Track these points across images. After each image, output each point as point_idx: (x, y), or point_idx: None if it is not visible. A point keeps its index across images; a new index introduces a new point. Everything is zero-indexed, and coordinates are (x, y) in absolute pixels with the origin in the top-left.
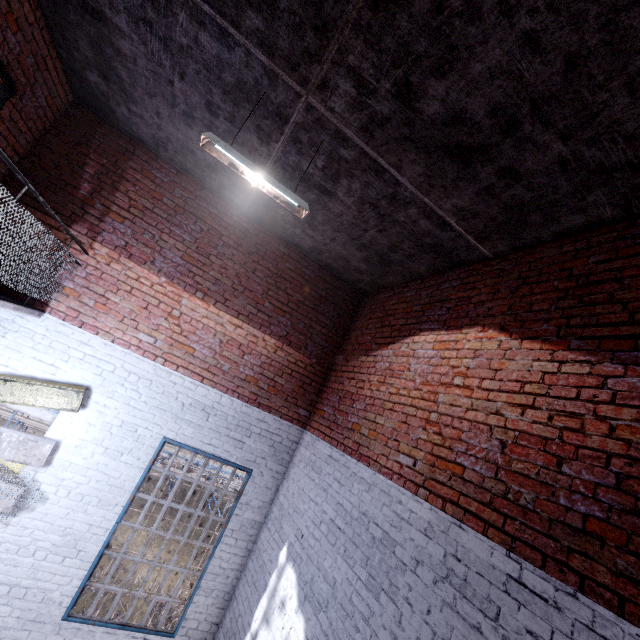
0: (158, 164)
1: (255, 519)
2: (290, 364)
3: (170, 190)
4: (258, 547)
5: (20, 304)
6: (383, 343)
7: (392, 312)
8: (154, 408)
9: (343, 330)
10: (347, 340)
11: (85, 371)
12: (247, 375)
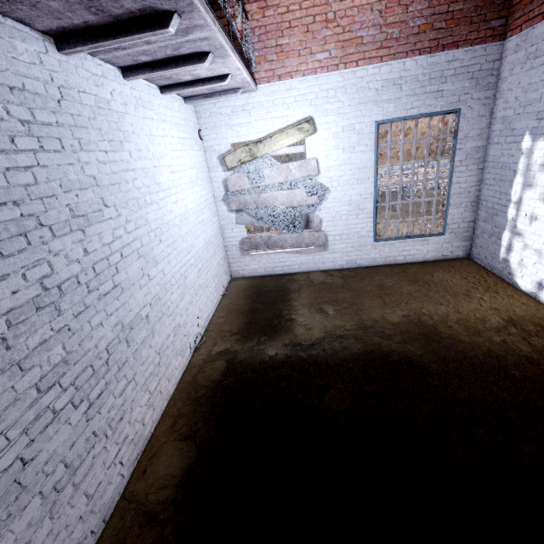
0: None
1: (477, 146)
2: None
3: None
4: (490, 161)
5: (250, 73)
6: None
7: None
8: (357, 106)
9: None
10: None
11: (301, 108)
12: (419, 27)
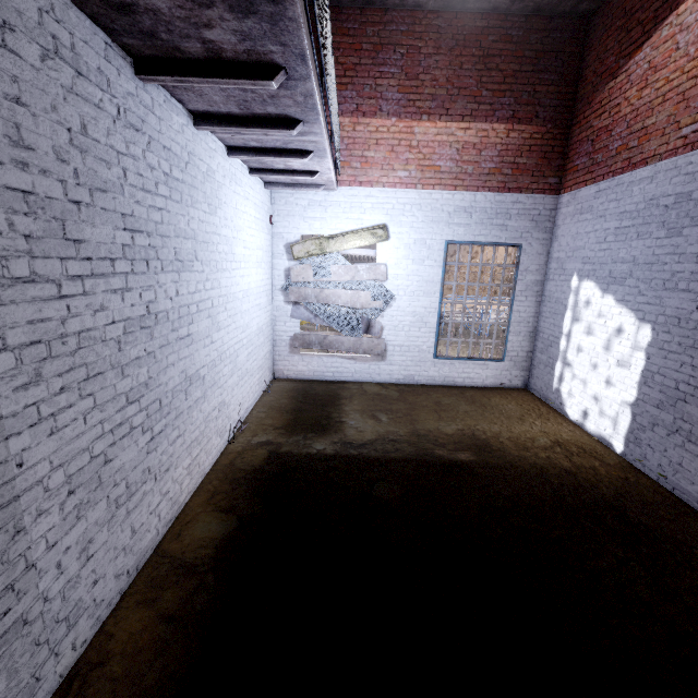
0: (344, 15)
1: (536, 280)
2: (526, 141)
3: (363, 34)
4: (546, 296)
5: (336, 175)
6: (634, 50)
7: (638, 6)
8: (430, 223)
9: (573, 77)
10: (582, 84)
11: (377, 215)
12: (489, 169)
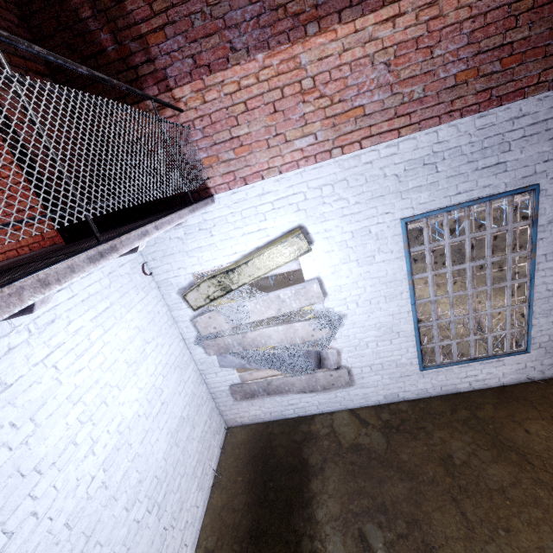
0: None
1: None
2: None
3: None
4: None
5: (189, 205)
6: None
7: None
8: (369, 202)
9: None
10: None
11: (285, 216)
12: (455, 76)
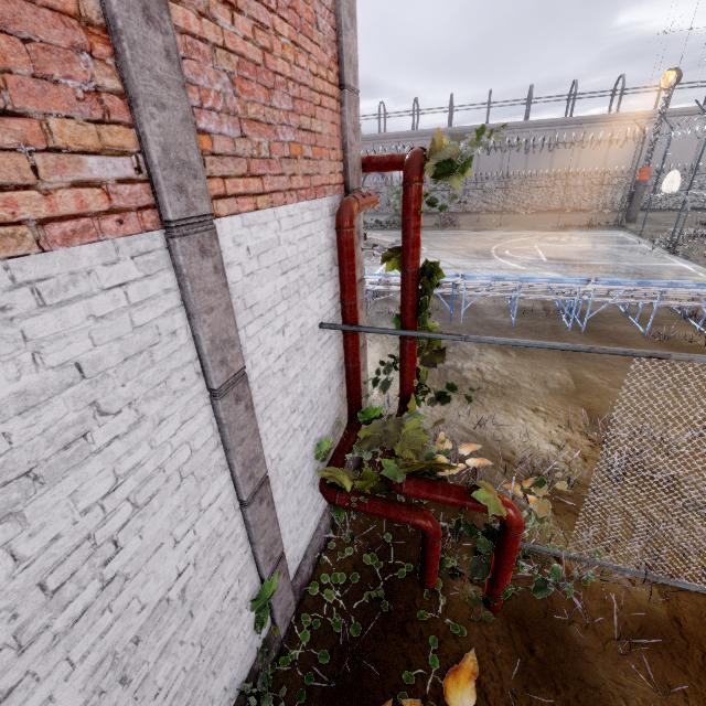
0: None
1: None
2: None
3: None
4: None
5: None
6: None
7: None
8: None
9: None
10: None
11: None
12: None
